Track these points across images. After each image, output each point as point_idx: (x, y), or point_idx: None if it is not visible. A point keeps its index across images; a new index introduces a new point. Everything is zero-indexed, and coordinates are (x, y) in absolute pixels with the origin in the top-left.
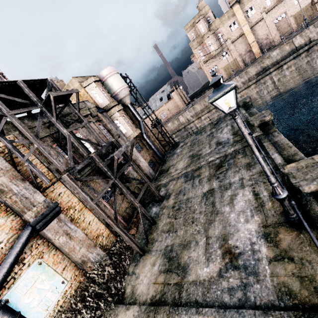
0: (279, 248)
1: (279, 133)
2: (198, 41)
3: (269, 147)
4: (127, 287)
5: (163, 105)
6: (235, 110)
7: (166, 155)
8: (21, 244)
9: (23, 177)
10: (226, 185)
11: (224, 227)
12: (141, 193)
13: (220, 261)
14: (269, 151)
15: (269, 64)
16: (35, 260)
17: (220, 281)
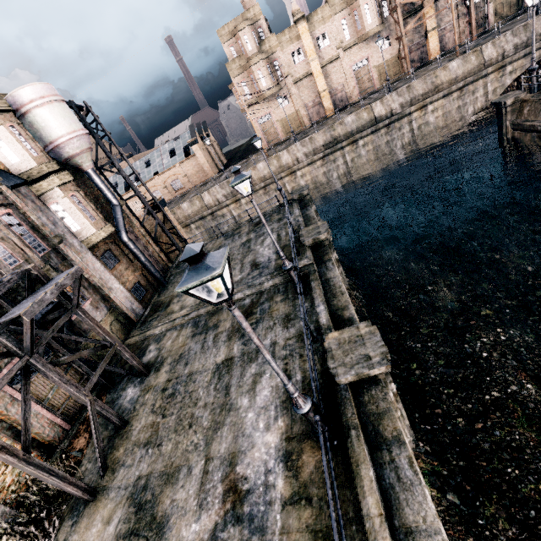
0: (299, 481)
1: (334, 265)
2: (240, 64)
3: (316, 292)
4: None
5: (176, 165)
6: (227, 300)
7: (170, 271)
8: None
9: None
10: (251, 352)
11: (236, 438)
12: (98, 372)
13: (218, 508)
14: (315, 299)
15: (341, 133)
16: None
17: None
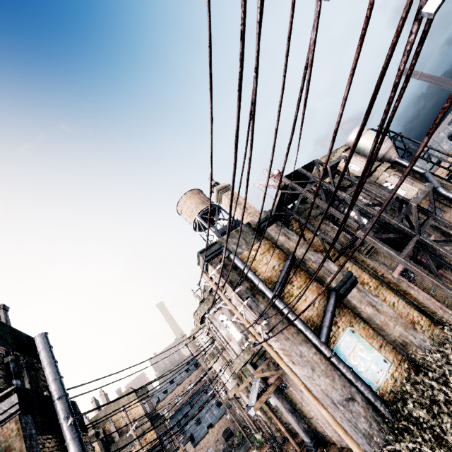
0: None
1: None
2: None
3: None
4: None
5: None
6: None
7: None
8: (332, 305)
9: (314, 249)
10: None
11: None
12: None
13: None
14: None
15: None
16: (346, 326)
17: None
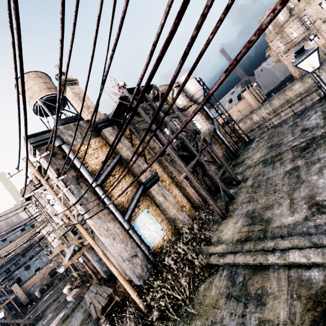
0: None
1: None
2: (275, 32)
3: None
4: (212, 238)
5: (233, 107)
6: (318, 68)
7: (239, 151)
8: (139, 194)
9: (137, 153)
10: (313, 160)
11: (311, 190)
12: (220, 172)
13: (306, 211)
14: None
15: None
16: (145, 208)
17: (306, 223)
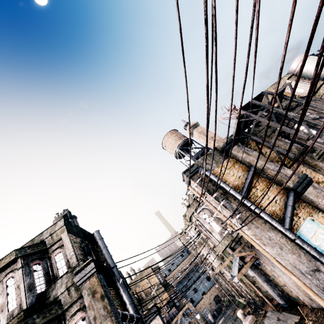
0: None
1: None
2: None
3: None
4: None
5: None
6: None
7: None
8: (291, 201)
9: (271, 160)
10: None
11: None
12: None
13: None
14: None
15: None
16: (306, 216)
17: None
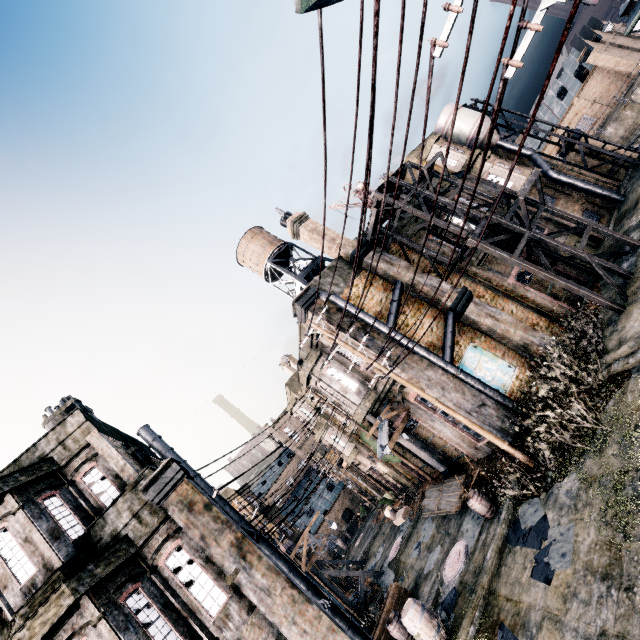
0: None
1: None
2: None
3: None
4: (608, 345)
5: (574, 102)
6: None
7: (622, 188)
8: (451, 325)
9: (422, 271)
10: None
11: None
12: (584, 240)
13: None
14: None
15: None
16: (468, 343)
17: None
